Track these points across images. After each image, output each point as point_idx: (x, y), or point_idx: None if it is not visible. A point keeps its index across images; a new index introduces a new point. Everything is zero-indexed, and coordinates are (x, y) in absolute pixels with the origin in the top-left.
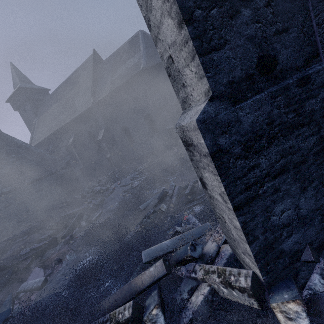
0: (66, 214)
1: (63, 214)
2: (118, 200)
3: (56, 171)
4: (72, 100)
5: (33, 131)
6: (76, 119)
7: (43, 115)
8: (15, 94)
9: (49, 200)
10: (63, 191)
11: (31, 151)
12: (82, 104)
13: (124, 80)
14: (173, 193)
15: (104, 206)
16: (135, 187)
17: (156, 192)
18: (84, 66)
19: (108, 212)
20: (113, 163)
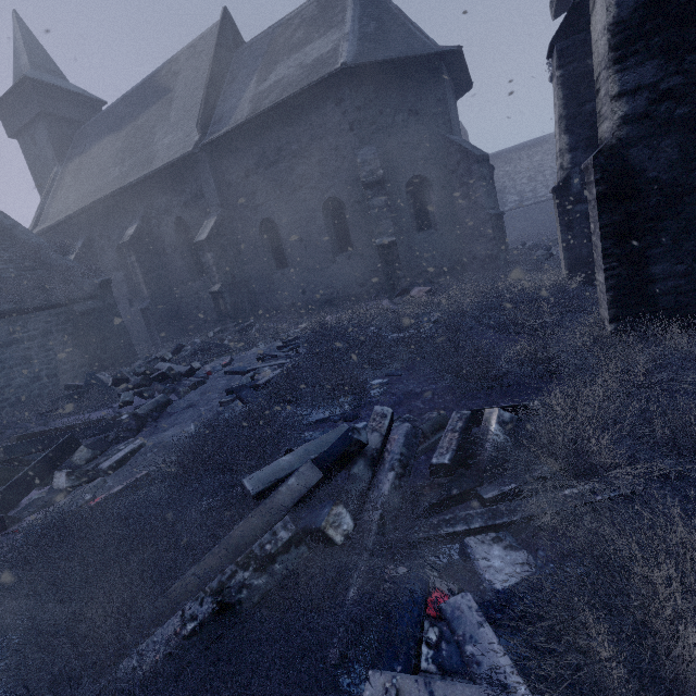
0: (41, 428)
1: (35, 426)
2: (202, 415)
3: (68, 302)
4: (150, 131)
5: (47, 197)
6: (150, 181)
7: (76, 161)
8: (15, 95)
9: (34, 374)
10: (78, 356)
11: (13, 236)
12: (171, 144)
13: (287, 94)
14: (386, 449)
15: (160, 425)
16: (261, 384)
17: (320, 418)
18: (195, 48)
19: (157, 451)
20: (224, 309)
